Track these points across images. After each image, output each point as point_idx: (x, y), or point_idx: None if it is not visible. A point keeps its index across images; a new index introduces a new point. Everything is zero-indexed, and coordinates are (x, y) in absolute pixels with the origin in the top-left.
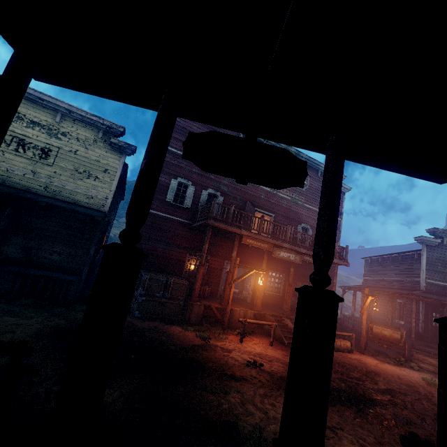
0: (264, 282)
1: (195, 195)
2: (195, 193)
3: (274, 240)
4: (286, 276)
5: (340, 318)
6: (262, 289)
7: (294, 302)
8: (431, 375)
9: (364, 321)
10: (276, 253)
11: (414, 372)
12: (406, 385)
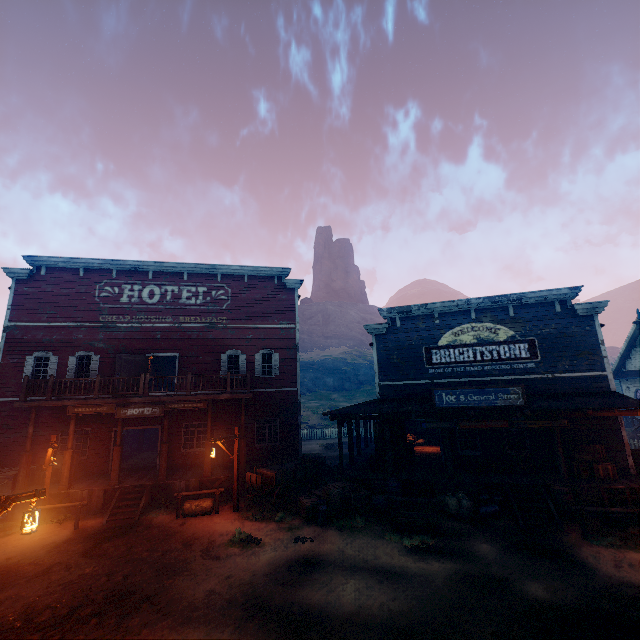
0: (119, 450)
1: (60, 365)
2: (60, 362)
3: (116, 399)
4: (213, 424)
5: (318, 457)
6: (117, 458)
7: (219, 456)
8: (283, 525)
9: (235, 469)
10: (121, 414)
11: (254, 527)
12: (168, 551)
